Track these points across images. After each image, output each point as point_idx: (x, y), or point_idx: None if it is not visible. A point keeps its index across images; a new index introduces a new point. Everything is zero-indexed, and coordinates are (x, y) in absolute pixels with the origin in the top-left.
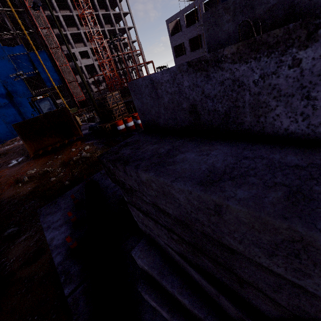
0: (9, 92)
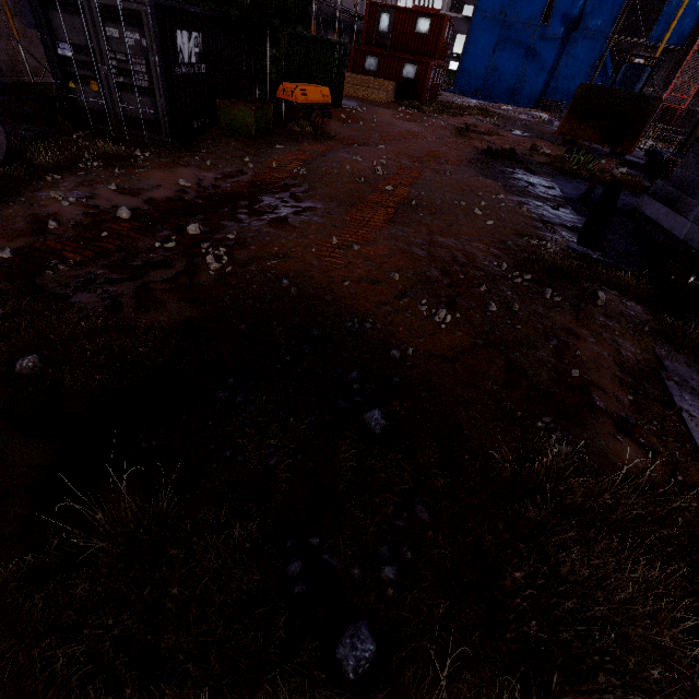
0: (581, 16)
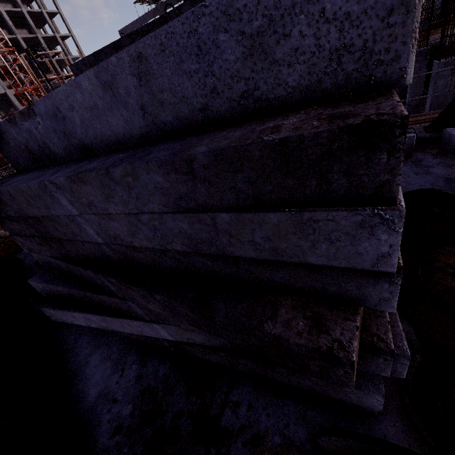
0: None
